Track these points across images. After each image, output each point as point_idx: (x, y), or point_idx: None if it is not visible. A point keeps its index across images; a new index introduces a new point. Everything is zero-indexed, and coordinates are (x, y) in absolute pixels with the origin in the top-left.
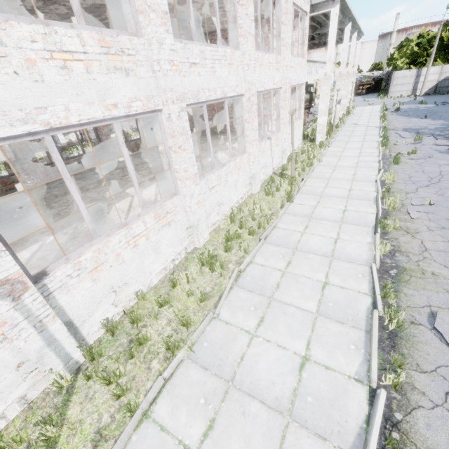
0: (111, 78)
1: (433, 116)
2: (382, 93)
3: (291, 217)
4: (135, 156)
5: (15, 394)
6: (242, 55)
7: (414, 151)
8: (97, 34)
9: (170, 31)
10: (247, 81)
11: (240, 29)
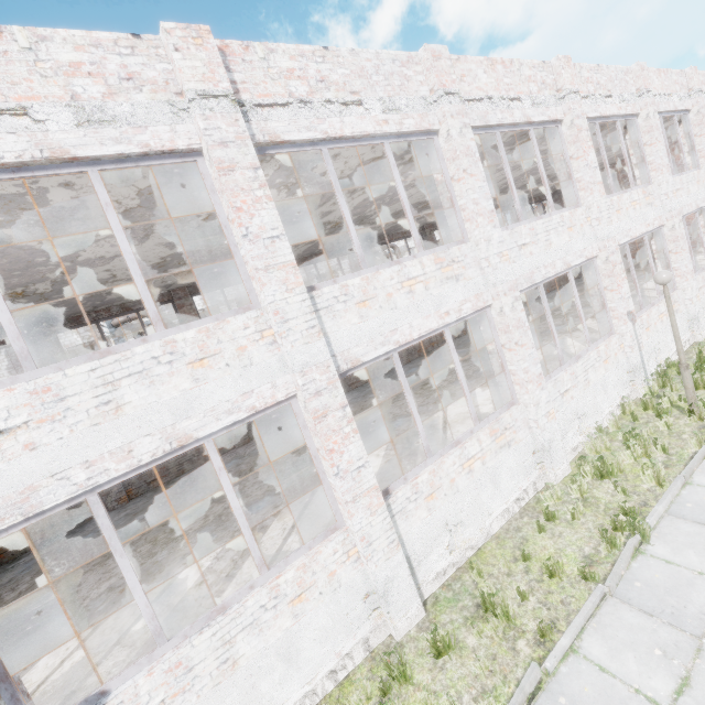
0: (646, 210)
1: None
2: None
3: None
4: (531, 306)
5: (626, 391)
6: (704, 171)
7: None
8: (641, 189)
9: (670, 174)
10: None
11: (699, 153)
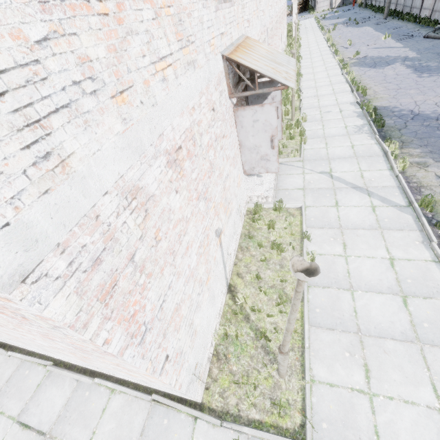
0: None
1: (341, 17)
2: (311, 10)
3: (303, 49)
4: None
5: None
6: None
7: (334, 29)
8: None
9: None
10: (284, 3)
11: None
